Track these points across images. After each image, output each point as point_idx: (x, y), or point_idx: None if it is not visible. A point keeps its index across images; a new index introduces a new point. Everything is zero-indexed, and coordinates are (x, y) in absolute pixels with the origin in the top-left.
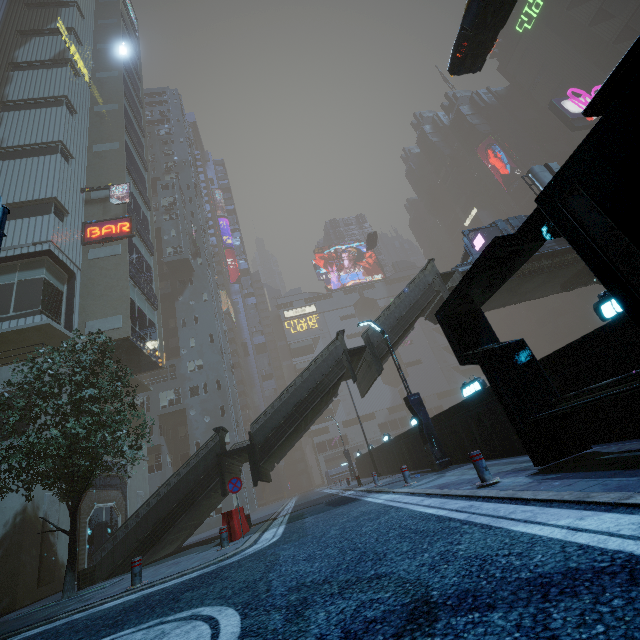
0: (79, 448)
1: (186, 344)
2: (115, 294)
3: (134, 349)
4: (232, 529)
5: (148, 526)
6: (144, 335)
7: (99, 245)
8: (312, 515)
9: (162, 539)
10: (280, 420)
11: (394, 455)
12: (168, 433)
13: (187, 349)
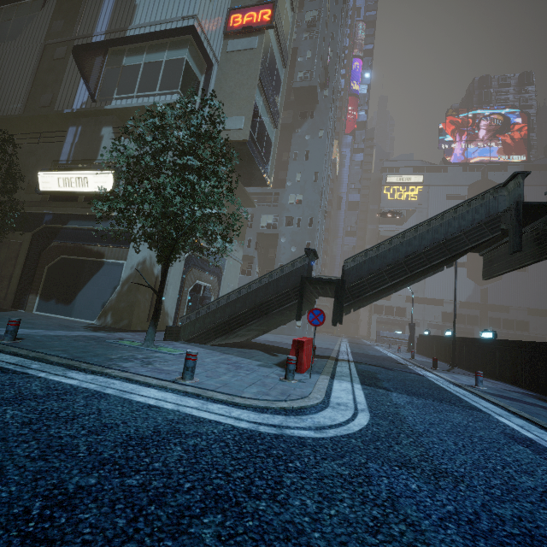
0: (168, 213)
1: (292, 177)
2: (242, 93)
3: (248, 157)
4: (299, 360)
5: (225, 315)
6: (260, 148)
7: (238, 36)
8: (398, 391)
9: (233, 332)
10: (382, 267)
11: (494, 358)
12: (261, 250)
13: (292, 182)
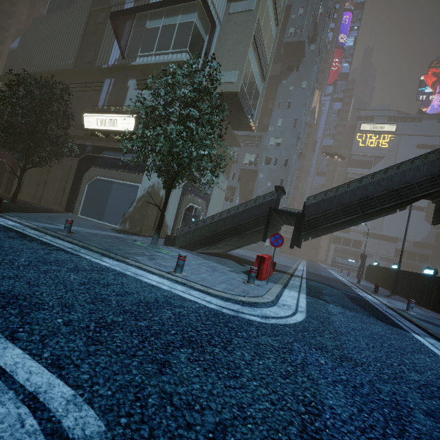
0: (173, 152)
1: (274, 123)
2: (238, 50)
3: (238, 106)
4: (260, 271)
5: (208, 231)
6: (249, 98)
7: None
8: (335, 304)
9: (214, 244)
10: (338, 205)
11: (431, 291)
12: (242, 182)
13: (274, 127)
